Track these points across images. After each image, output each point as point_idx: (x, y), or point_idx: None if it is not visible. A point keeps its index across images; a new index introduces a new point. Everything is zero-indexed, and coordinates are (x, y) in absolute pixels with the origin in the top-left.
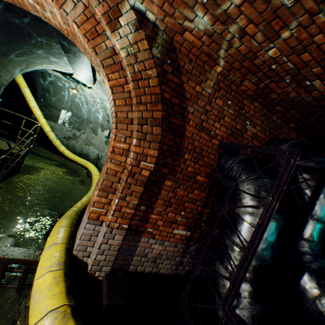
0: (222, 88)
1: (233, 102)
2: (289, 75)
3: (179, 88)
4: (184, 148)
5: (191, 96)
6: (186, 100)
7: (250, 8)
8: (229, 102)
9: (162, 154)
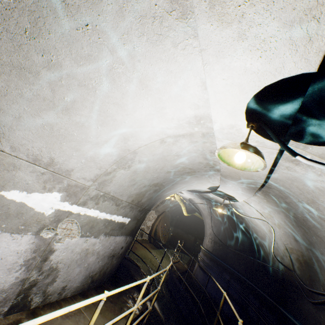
0: None
1: None
2: None
3: None
4: None
5: None
6: None
7: None
8: None
9: None
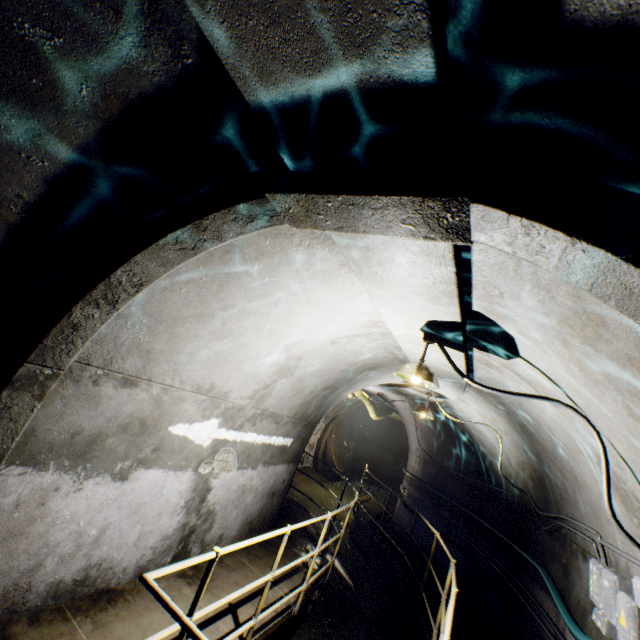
0: None
1: None
2: None
3: None
4: None
5: None
6: None
7: None
8: None
9: None
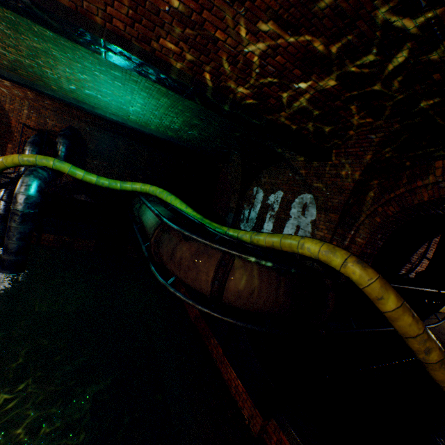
0: (26, 106)
1: (35, 111)
2: (38, 100)
3: (3, 108)
4: (14, 131)
5: (10, 110)
6: (8, 112)
7: (0, 84)
8: (33, 112)
9: (3, 134)
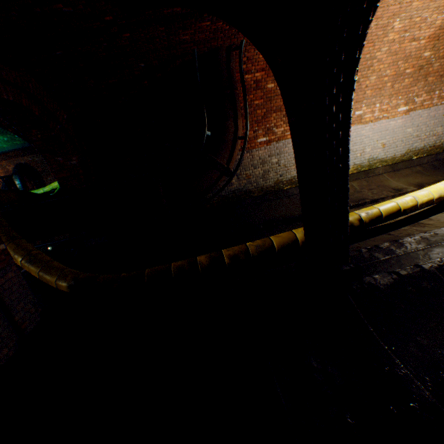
0: None
1: None
2: None
3: None
4: None
5: None
6: None
7: None
8: None
9: None
